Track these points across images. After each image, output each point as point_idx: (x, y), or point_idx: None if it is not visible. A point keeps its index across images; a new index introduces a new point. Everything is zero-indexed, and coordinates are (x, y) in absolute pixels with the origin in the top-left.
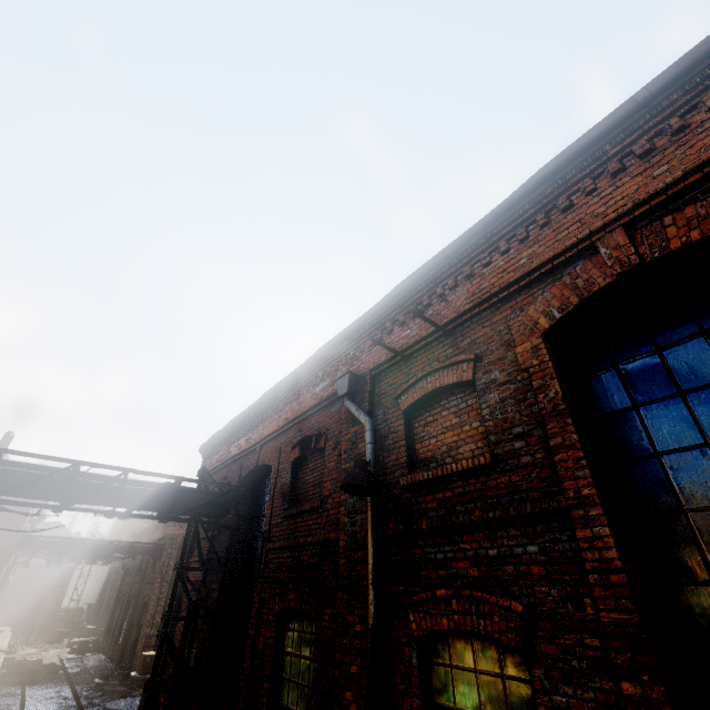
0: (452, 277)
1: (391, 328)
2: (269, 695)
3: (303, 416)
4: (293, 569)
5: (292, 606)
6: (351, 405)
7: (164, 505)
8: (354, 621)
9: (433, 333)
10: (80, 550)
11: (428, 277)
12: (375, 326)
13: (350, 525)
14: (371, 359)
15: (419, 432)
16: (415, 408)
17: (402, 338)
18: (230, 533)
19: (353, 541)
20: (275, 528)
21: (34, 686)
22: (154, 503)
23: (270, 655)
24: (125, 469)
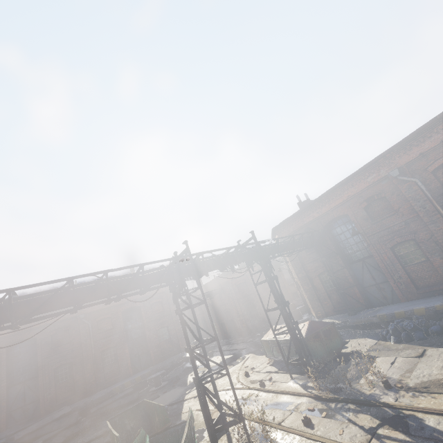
0: (440, 125)
1: (410, 148)
2: (400, 265)
3: (361, 191)
4: (391, 234)
5: (399, 241)
6: (403, 178)
7: (311, 242)
8: (441, 228)
9: (437, 145)
10: (195, 301)
11: (428, 127)
12: (400, 149)
13: (423, 209)
14: (402, 161)
15: (440, 175)
16: (434, 170)
17: (419, 150)
18: (332, 243)
19: (428, 212)
20: (367, 229)
21: (213, 350)
22: (309, 242)
23: (394, 258)
24: (302, 234)
